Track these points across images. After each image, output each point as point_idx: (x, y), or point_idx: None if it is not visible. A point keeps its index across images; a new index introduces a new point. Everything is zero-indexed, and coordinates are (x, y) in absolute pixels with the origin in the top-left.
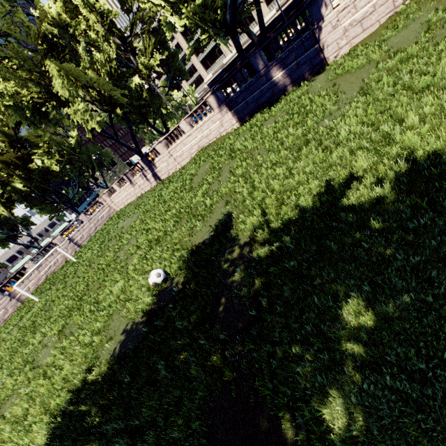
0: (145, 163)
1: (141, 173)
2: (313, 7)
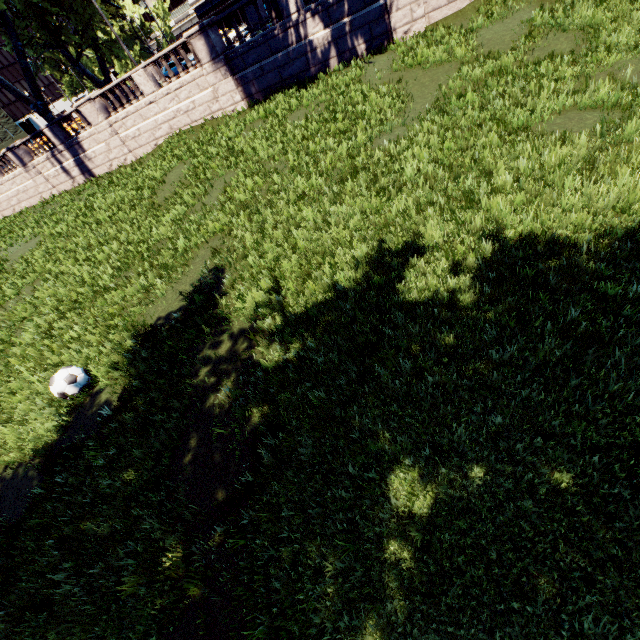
0: (59, 136)
1: (50, 154)
2: None
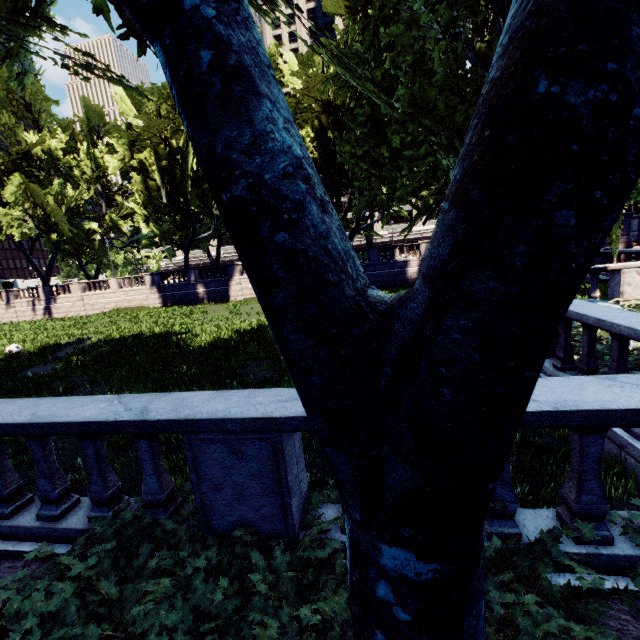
0: (46, 293)
1: (32, 299)
2: (230, 268)
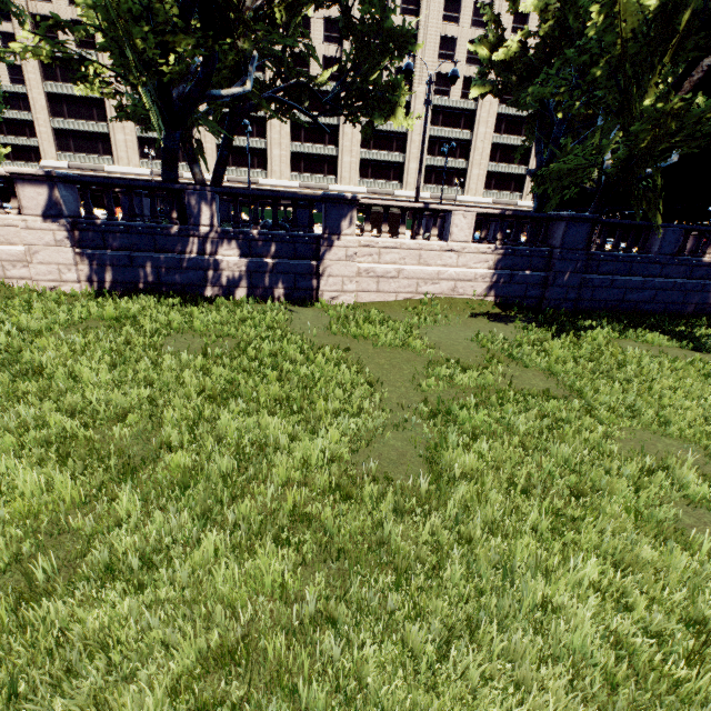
0: None
1: None
2: (334, 207)
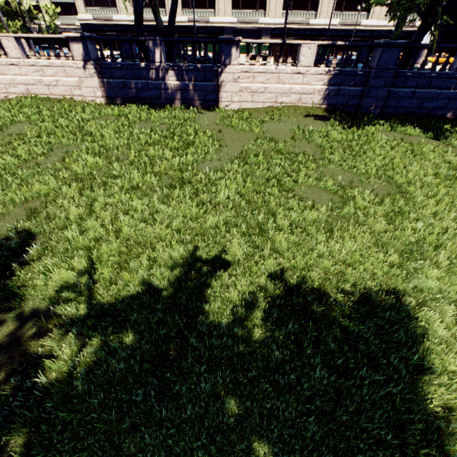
0: None
1: None
2: (226, 47)
